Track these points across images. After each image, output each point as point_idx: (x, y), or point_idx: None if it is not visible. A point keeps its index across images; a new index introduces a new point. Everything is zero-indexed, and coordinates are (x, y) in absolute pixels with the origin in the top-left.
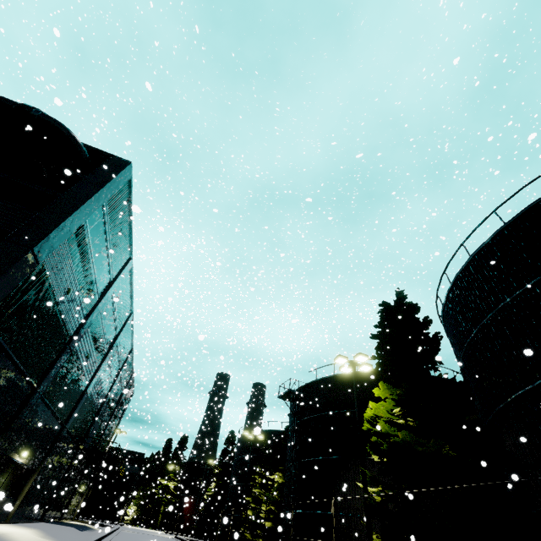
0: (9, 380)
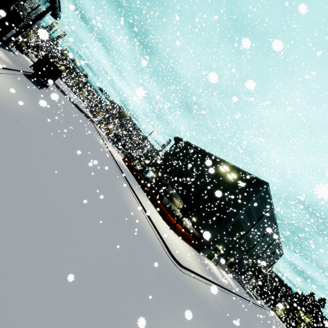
0: (229, 241)
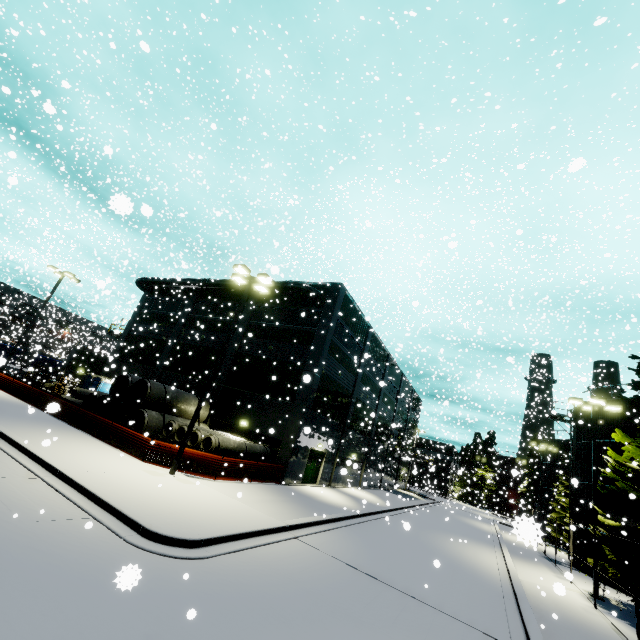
0: (331, 426)
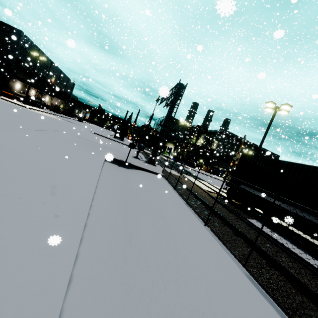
0: None
